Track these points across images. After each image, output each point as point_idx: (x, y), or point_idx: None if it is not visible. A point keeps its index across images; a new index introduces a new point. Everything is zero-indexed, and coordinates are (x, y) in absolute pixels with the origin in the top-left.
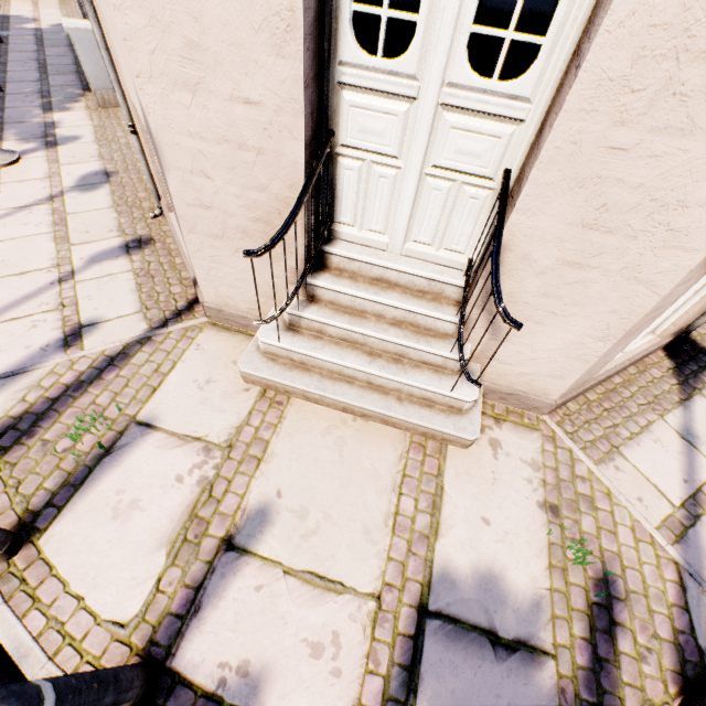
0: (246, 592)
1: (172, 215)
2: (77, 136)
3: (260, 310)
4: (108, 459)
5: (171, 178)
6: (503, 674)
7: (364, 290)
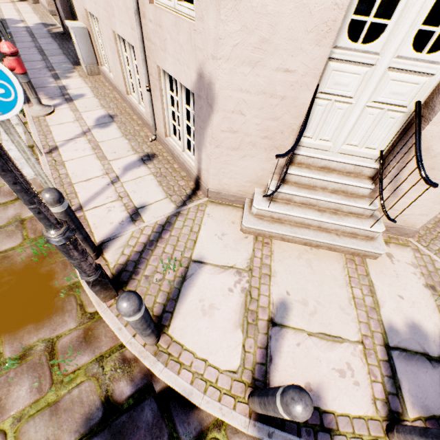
0: (292, 347)
1: (168, 139)
2: (82, 94)
3: (245, 191)
4: (186, 283)
5: (217, 116)
6: (439, 374)
7: (317, 174)
